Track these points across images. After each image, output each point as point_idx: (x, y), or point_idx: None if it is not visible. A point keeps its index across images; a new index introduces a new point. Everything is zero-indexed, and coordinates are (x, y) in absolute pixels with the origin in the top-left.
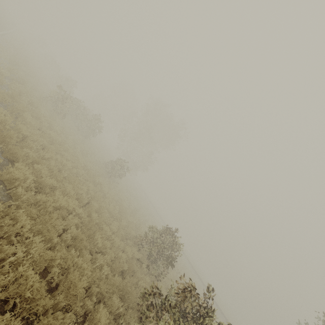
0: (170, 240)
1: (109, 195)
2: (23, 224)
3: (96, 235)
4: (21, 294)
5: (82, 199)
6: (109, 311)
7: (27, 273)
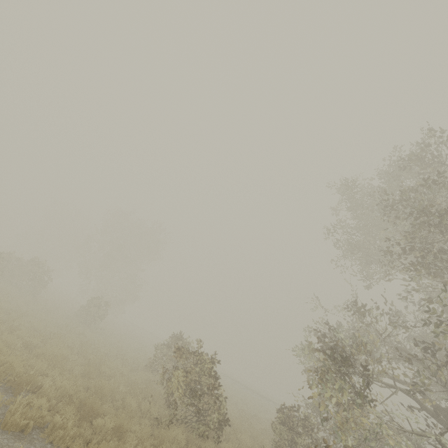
0: (180, 345)
1: (99, 340)
2: (40, 366)
3: (102, 368)
4: (66, 395)
5: (72, 349)
6: (138, 408)
7: (64, 383)
